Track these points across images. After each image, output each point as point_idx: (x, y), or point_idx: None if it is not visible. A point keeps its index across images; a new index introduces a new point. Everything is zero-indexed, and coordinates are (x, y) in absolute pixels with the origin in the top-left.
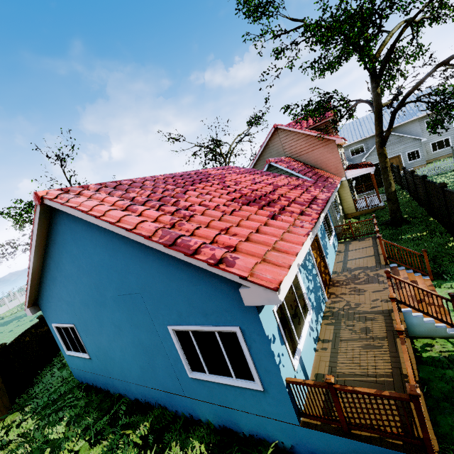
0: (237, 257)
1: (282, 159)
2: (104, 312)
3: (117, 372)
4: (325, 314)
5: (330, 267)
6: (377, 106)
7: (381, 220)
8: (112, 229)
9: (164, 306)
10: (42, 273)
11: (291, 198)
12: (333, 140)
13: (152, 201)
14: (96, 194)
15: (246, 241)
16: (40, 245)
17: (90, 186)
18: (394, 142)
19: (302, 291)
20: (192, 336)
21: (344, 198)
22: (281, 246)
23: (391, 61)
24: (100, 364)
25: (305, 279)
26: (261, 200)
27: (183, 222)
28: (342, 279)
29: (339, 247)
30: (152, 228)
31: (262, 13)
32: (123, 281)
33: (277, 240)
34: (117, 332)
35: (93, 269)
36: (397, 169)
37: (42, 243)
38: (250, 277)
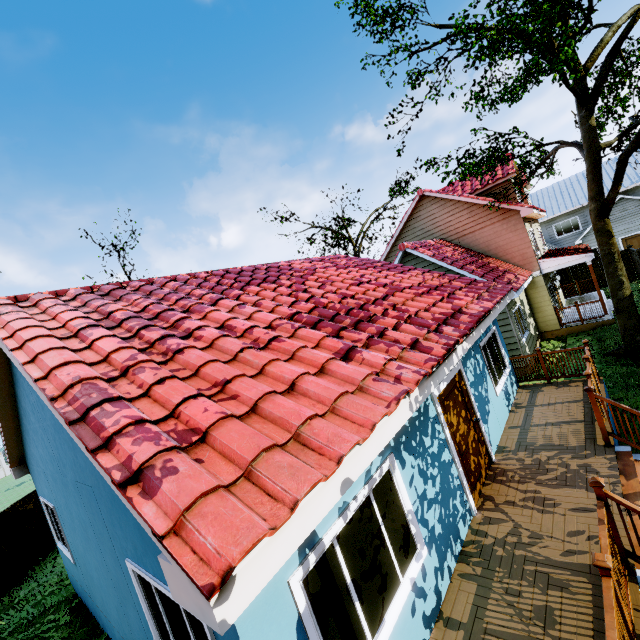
0: (175, 468)
1: (428, 244)
2: (71, 501)
3: (99, 601)
4: (465, 548)
5: (494, 437)
6: (591, 149)
7: (606, 347)
8: (24, 374)
9: (117, 522)
10: (19, 420)
11: (410, 311)
12: (515, 211)
13: (135, 320)
14: (55, 306)
15: (250, 414)
16: (1, 381)
17: (69, 291)
18: (633, 212)
19: (403, 508)
20: (155, 594)
21: (538, 305)
22: (314, 434)
23: (617, 73)
24: (84, 578)
25: (416, 477)
26: (345, 316)
27: (146, 365)
28: (513, 466)
29: (518, 397)
30: (68, 379)
31: (391, 24)
32: (74, 460)
33: (314, 416)
34: (86, 538)
35: (49, 429)
36: (639, 255)
37: (6, 378)
38: (172, 533)
